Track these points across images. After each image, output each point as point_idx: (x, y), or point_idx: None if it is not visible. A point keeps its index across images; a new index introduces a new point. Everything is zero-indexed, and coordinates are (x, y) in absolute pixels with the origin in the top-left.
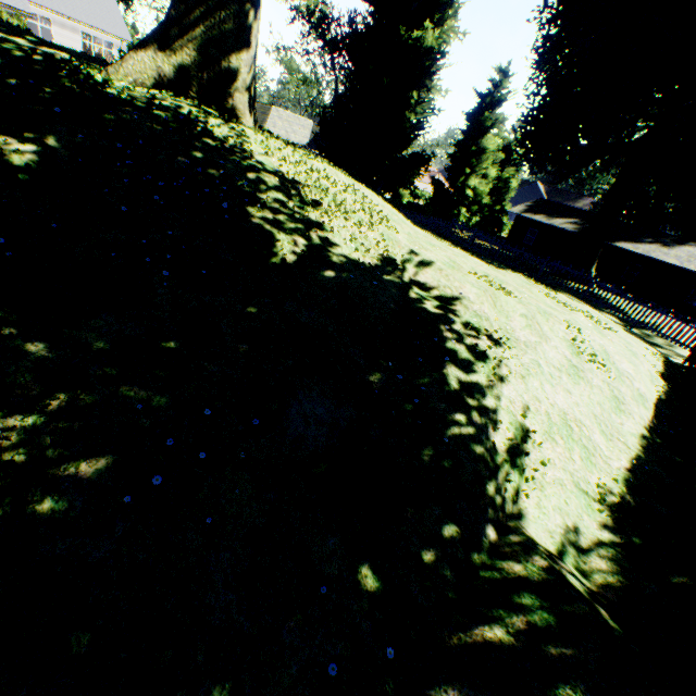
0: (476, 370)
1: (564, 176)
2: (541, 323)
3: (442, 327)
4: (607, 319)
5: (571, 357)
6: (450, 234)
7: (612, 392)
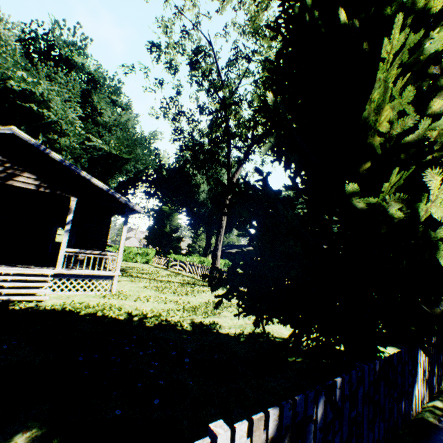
0: None
1: None
2: None
3: None
4: None
5: None
6: None
7: None
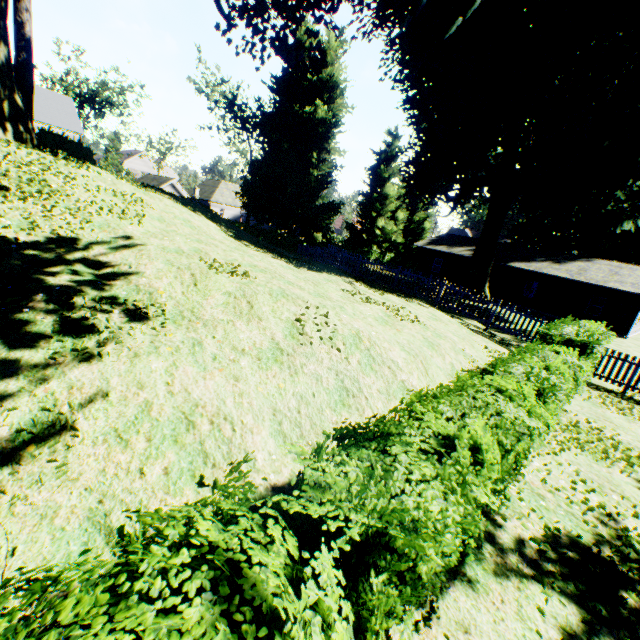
0: (40, 345)
1: (452, 209)
2: (261, 303)
3: (38, 297)
4: (451, 320)
5: (283, 339)
6: (328, 258)
7: (342, 381)
